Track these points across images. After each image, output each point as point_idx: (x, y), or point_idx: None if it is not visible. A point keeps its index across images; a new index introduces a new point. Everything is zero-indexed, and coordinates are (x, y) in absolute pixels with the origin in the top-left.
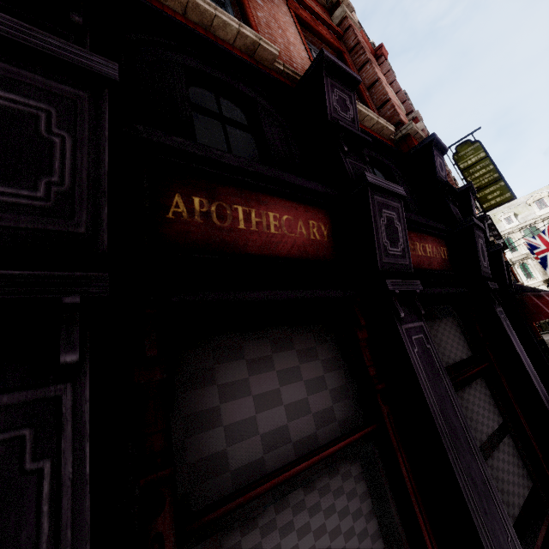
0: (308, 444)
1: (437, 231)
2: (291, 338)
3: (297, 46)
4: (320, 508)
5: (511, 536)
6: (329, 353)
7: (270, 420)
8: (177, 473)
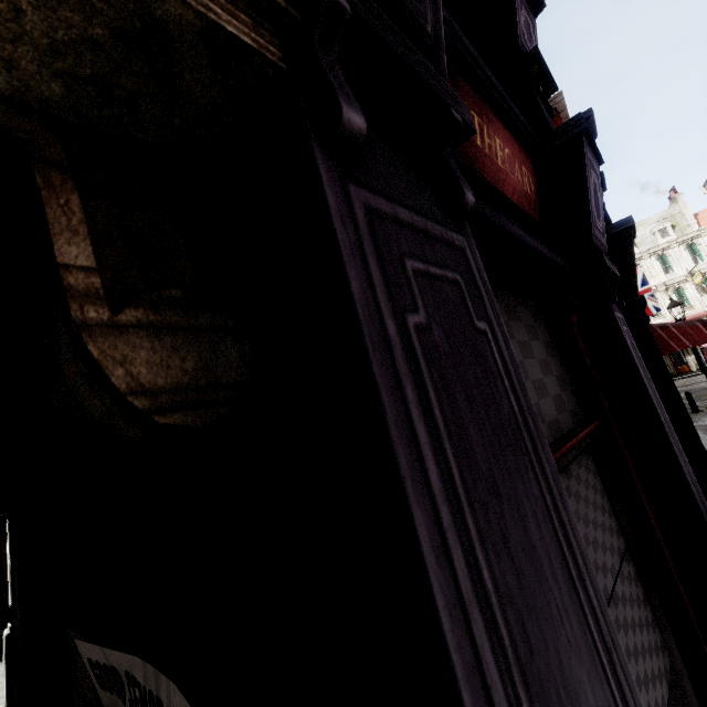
0: (556, 429)
1: None
2: (516, 308)
3: None
4: (580, 496)
5: None
6: (545, 337)
7: None
8: None
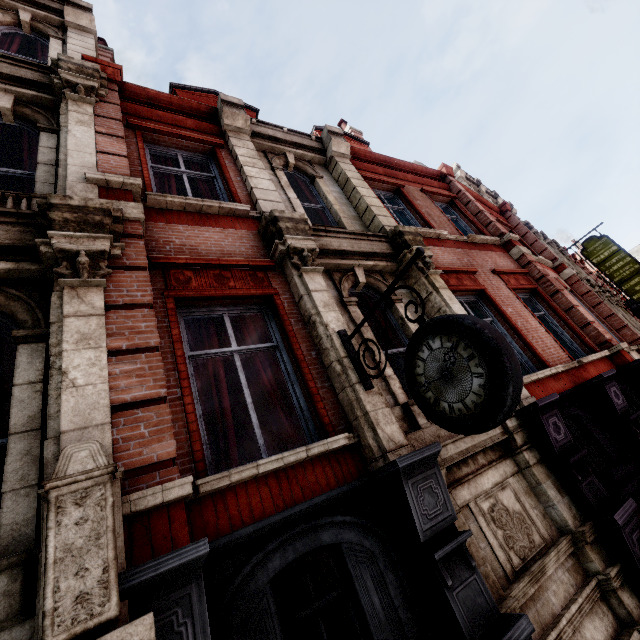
0: None
1: None
2: None
3: (537, 327)
4: None
5: None
6: None
7: None
8: None
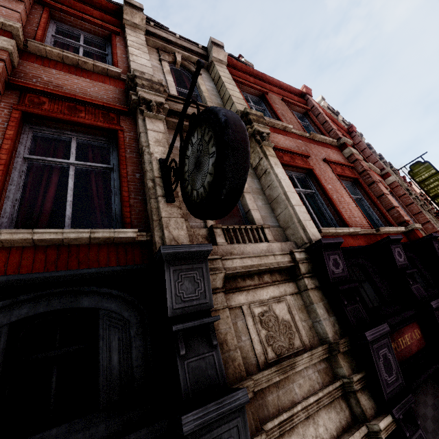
0: None
1: None
2: (426, 388)
3: (350, 202)
4: None
5: None
6: None
7: (438, 428)
8: None
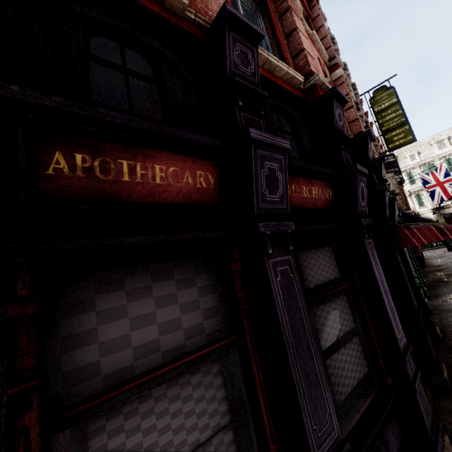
0: (176, 352)
1: (326, 175)
2: (172, 270)
3: None
4: (179, 397)
5: (330, 411)
6: (207, 281)
7: (143, 336)
8: (53, 379)
